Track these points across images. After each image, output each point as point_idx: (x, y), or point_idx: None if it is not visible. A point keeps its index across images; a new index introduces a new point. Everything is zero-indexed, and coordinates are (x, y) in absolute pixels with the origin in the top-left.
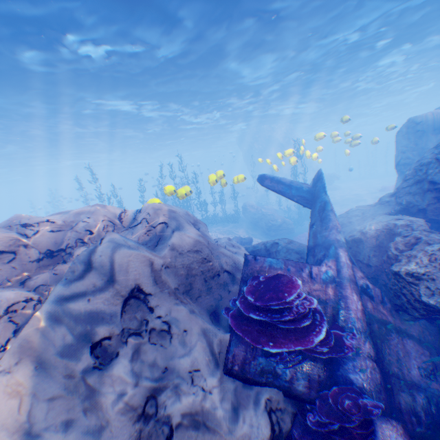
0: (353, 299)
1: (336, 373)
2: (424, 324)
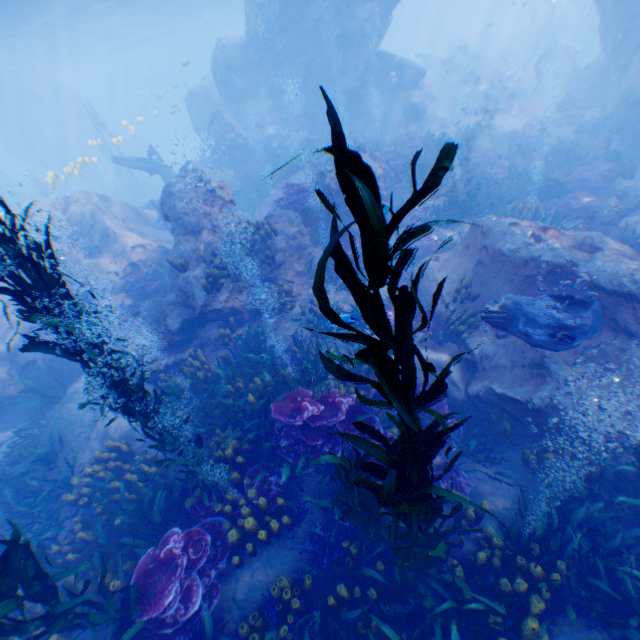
0: None
1: None
2: None
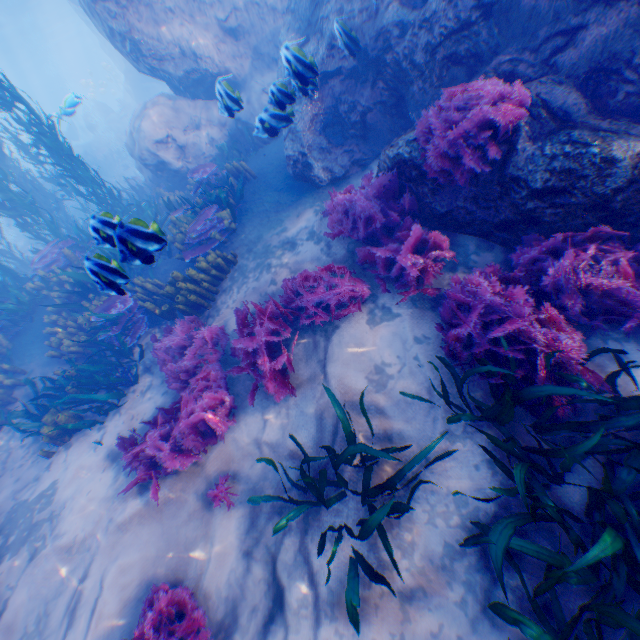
0: None
1: None
2: None
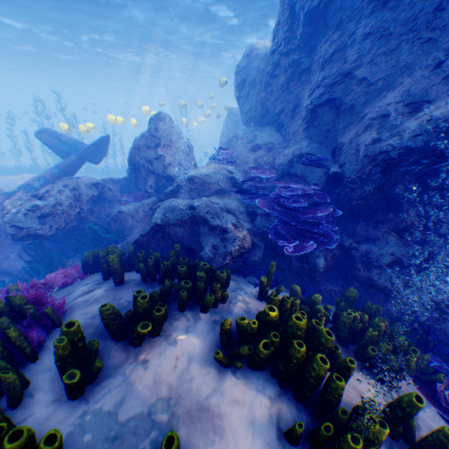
0: None
1: None
2: (61, 246)
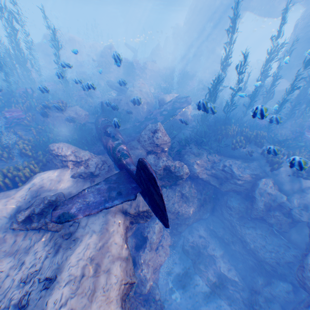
0: None
1: None
2: None
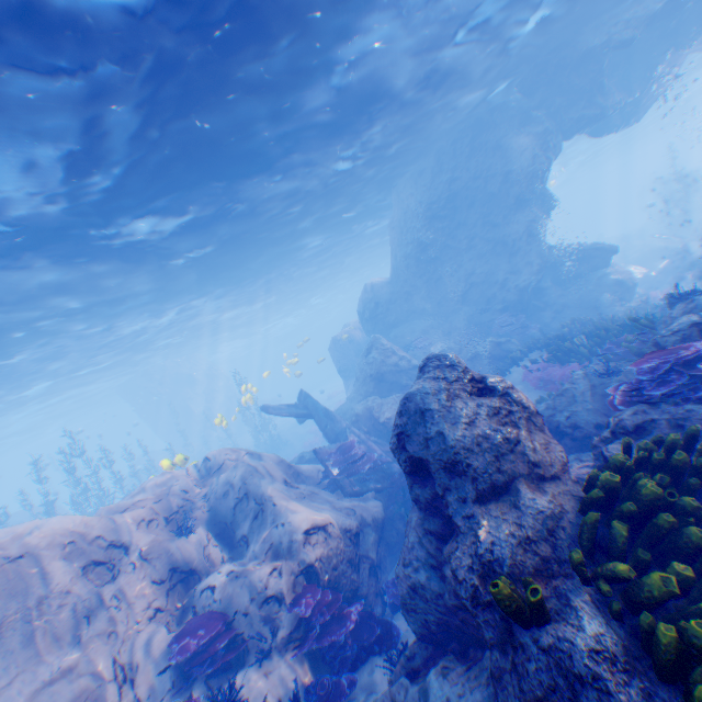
0: (374, 445)
1: (387, 474)
2: None
